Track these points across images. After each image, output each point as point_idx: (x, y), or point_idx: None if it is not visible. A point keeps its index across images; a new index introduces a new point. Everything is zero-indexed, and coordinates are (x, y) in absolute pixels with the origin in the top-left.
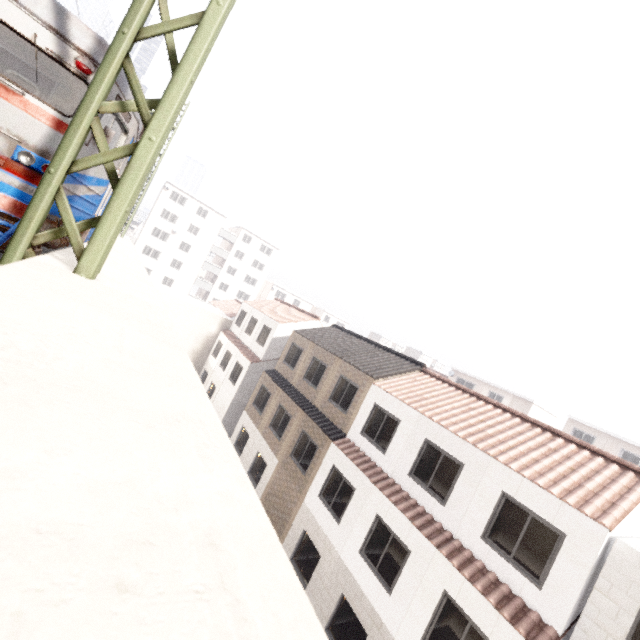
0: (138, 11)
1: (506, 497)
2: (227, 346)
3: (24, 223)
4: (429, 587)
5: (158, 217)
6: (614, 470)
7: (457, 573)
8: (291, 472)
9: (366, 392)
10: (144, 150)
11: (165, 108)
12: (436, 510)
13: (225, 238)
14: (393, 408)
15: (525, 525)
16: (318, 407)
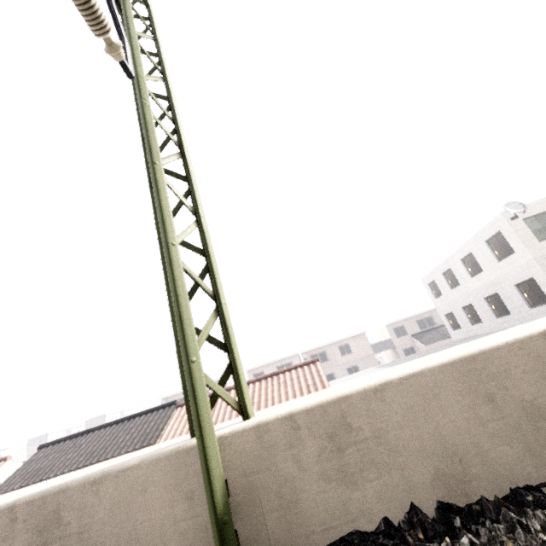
0: (173, 229)
1: None
2: None
3: (203, 414)
4: None
5: None
6: (306, 369)
7: None
8: None
9: None
10: (225, 311)
11: (218, 281)
12: None
13: None
14: None
15: None
16: None
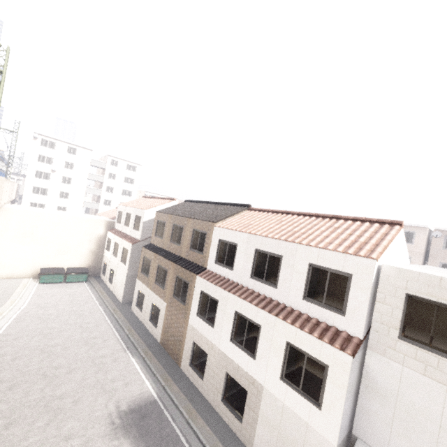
0: None
1: (312, 266)
2: (114, 239)
3: None
4: (277, 343)
5: (36, 162)
6: (376, 227)
7: (291, 327)
8: (176, 307)
9: (212, 234)
10: None
11: None
12: (272, 293)
13: (97, 166)
14: (231, 237)
15: (327, 279)
16: (184, 257)
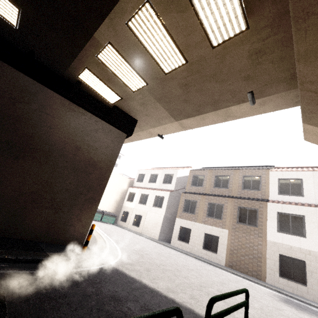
0: None
1: None
2: (140, 192)
3: None
4: None
5: None
6: None
7: None
8: (244, 230)
9: (268, 176)
10: None
11: None
12: None
13: None
14: (292, 175)
15: None
16: (236, 195)
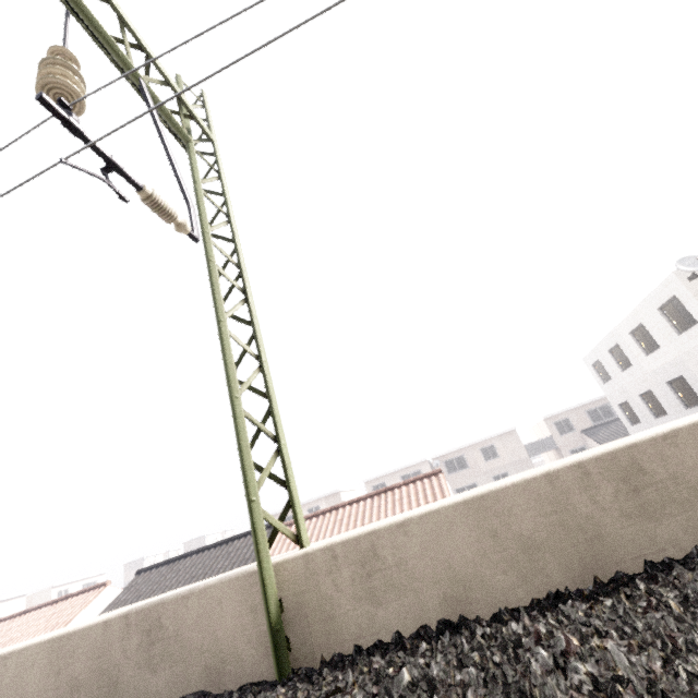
0: (236, 383)
1: None
2: None
3: (261, 544)
4: None
5: None
6: (427, 482)
7: None
8: None
9: None
10: (285, 452)
11: (279, 424)
12: None
13: None
14: None
15: None
16: None
